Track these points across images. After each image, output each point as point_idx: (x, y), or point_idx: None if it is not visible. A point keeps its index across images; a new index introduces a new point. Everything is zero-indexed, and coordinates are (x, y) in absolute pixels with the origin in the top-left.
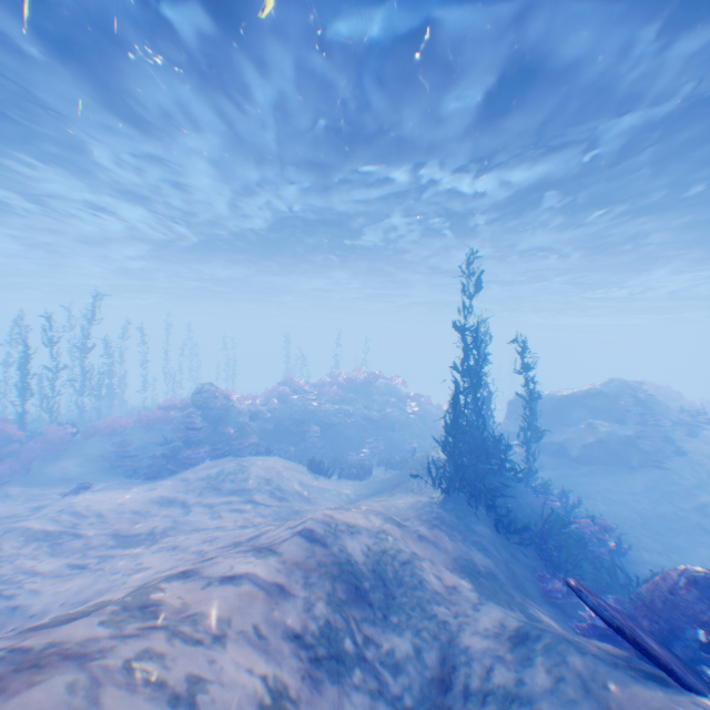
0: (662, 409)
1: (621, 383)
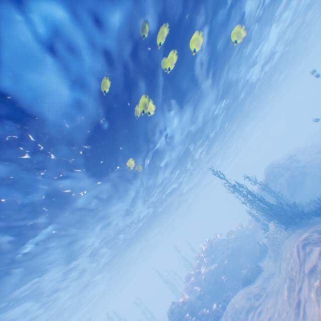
0: (284, 163)
1: (268, 167)
